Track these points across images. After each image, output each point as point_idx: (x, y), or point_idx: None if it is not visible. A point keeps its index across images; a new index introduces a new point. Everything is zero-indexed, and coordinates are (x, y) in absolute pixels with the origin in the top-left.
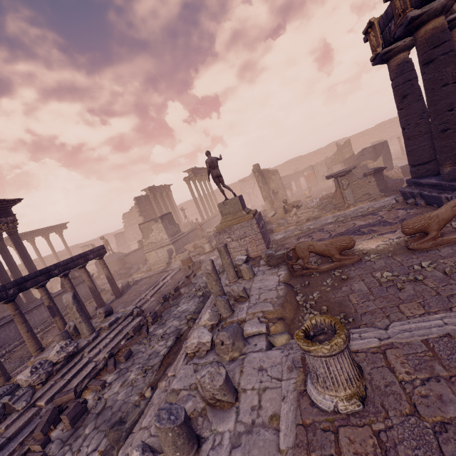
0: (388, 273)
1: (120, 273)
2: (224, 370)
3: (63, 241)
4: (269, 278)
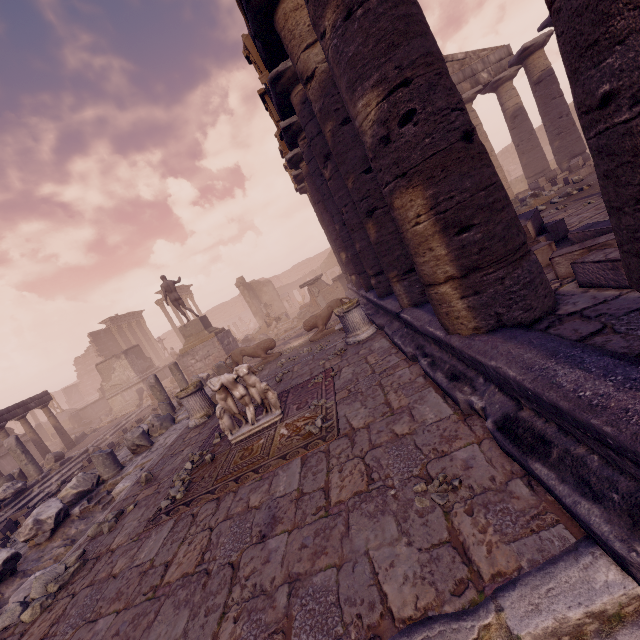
0: (283, 360)
1: (75, 433)
2: (142, 429)
3: None
4: None
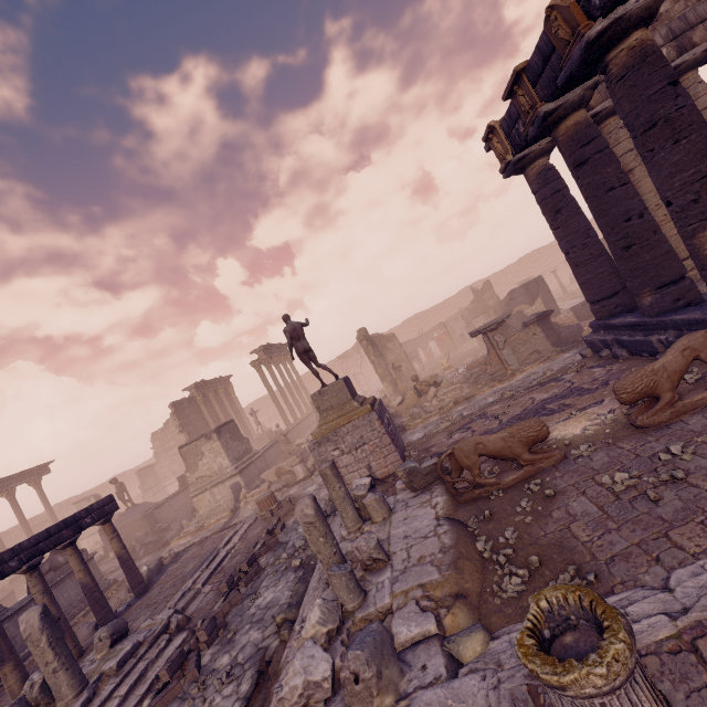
0: (623, 475)
1: (147, 543)
2: None
3: (42, 496)
4: (419, 514)
